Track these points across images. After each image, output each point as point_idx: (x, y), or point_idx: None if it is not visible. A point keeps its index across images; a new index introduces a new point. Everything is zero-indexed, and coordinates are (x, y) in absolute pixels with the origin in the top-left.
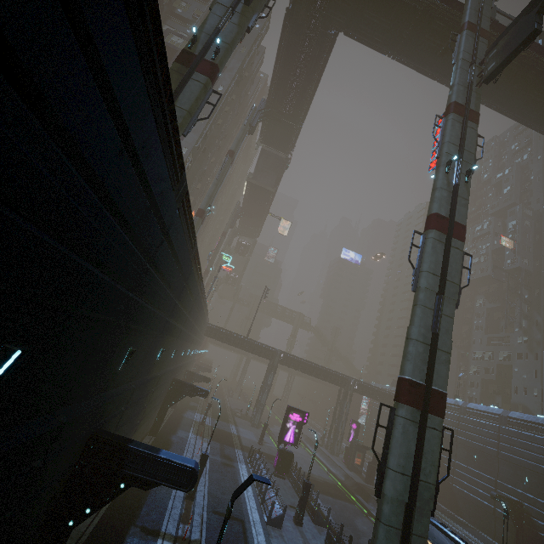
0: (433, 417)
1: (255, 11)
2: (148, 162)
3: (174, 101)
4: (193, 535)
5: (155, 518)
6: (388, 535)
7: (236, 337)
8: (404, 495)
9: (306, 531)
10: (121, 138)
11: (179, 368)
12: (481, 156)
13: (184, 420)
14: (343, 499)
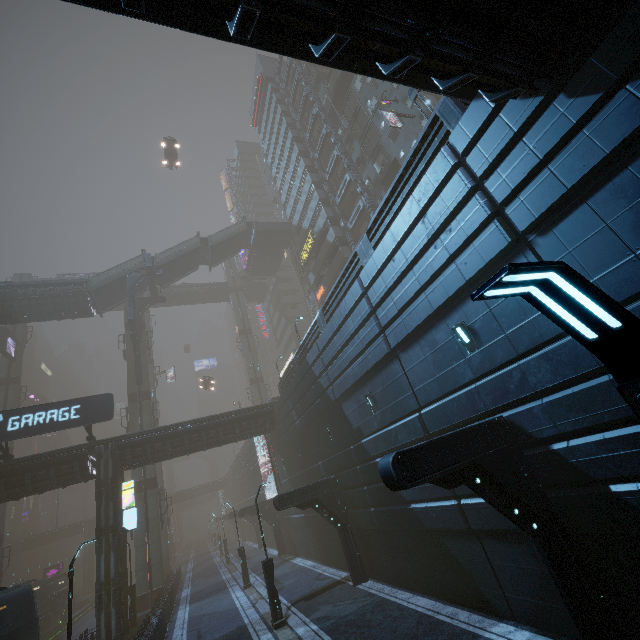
0: None
1: None
2: None
3: None
4: None
5: None
6: None
7: (37, 538)
8: None
9: None
10: None
11: None
12: (25, 398)
13: None
14: None
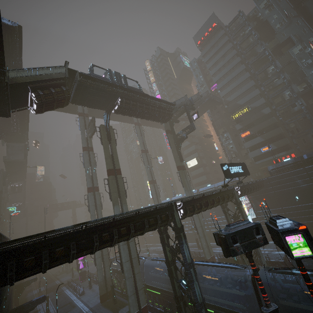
0: None
1: None
2: None
3: None
4: None
5: None
6: (100, 271)
7: None
8: (101, 261)
9: (93, 288)
10: None
11: None
12: (97, 160)
13: (28, 298)
14: None
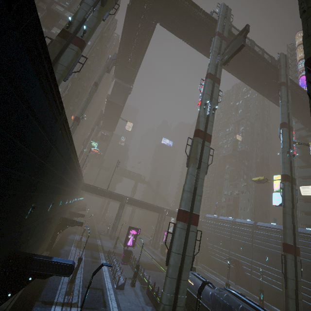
0: (193, 226)
1: (107, 10)
2: (42, 115)
3: (58, 60)
4: (73, 300)
5: (50, 296)
6: (170, 282)
7: (100, 190)
8: (178, 263)
9: (137, 289)
10: (27, 108)
11: (65, 210)
12: (220, 101)
13: (68, 240)
14: (158, 271)
